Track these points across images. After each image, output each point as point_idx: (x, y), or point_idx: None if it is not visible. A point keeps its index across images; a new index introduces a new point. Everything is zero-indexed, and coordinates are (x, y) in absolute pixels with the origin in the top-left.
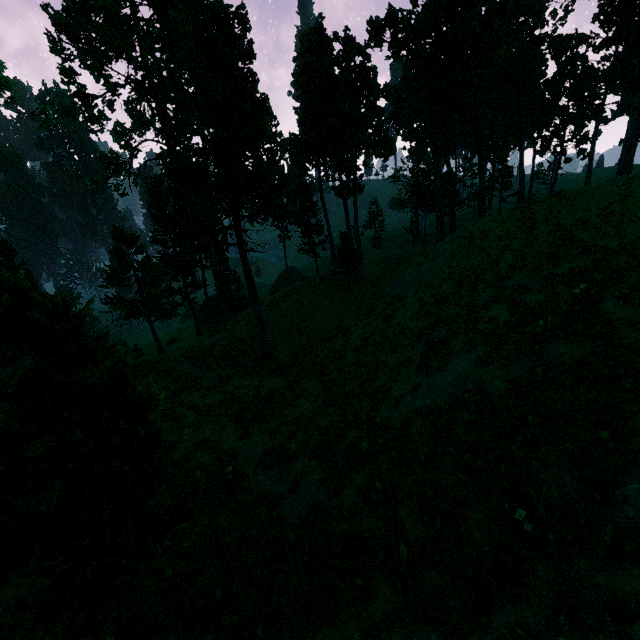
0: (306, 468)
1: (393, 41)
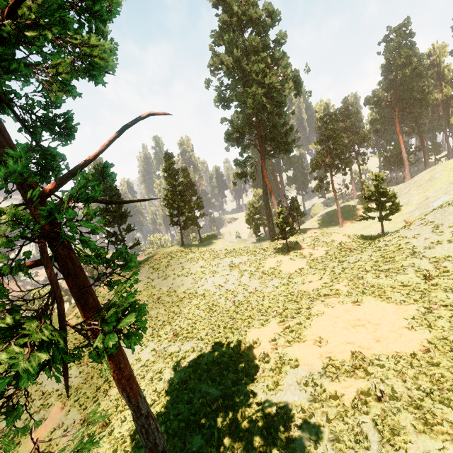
0: (396, 229)
1: (376, 103)
